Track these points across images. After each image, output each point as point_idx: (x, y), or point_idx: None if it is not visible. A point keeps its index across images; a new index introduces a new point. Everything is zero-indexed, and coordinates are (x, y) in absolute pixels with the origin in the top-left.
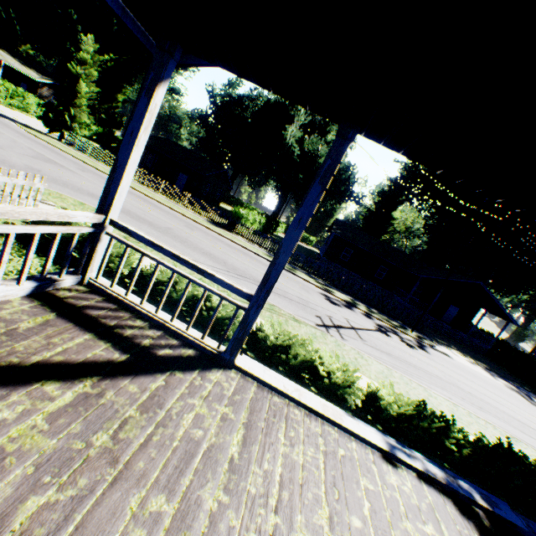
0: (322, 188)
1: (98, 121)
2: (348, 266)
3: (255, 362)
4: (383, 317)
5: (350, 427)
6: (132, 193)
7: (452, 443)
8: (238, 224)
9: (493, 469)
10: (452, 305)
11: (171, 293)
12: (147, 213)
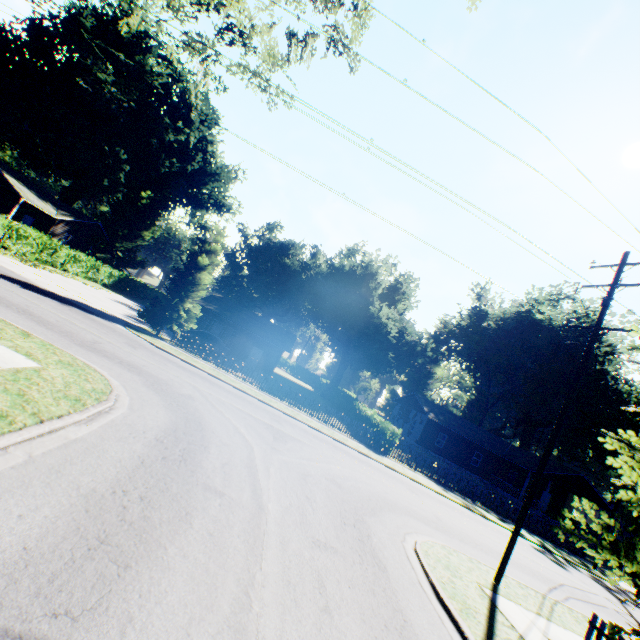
0: None
1: (115, 260)
2: (444, 454)
3: None
4: (566, 554)
5: None
6: (323, 440)
7: None
8: (391, 444)
9: None
10: (545, 490)
11: None
12: (399, 494)
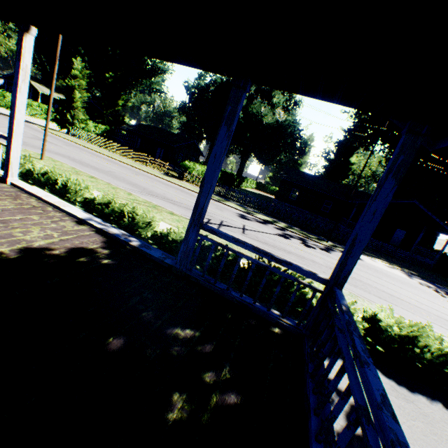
0: (20, 63)
1: (106, 122)
2: (297, 204)
3: (38, 189)
4: (302, 232)
5: (66, 209)
6: (101, 157)
7: (213, 258)
8: (186, 173)
9: (238, 272)
10: (398, 228)
11: (41, 178)
12: (100, 165)
